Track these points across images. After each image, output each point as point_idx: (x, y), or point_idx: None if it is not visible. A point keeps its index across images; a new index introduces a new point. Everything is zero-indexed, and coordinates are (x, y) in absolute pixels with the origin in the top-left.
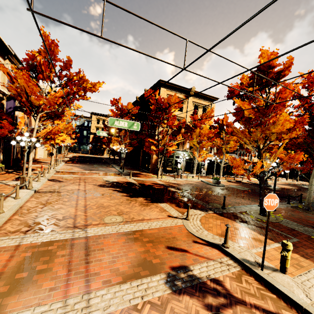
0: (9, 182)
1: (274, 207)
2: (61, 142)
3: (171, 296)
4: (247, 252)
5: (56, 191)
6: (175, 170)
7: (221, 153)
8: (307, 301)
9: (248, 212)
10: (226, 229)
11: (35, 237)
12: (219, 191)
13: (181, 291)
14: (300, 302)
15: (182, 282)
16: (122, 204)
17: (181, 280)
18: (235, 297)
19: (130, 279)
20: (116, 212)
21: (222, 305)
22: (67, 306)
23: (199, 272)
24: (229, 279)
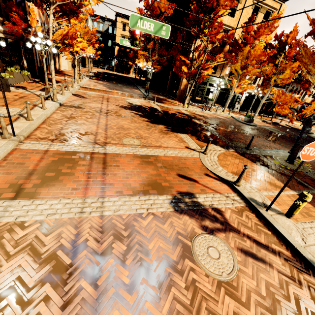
0: (36, 92)
1: (312, 157)
2: (80, 50)
3: (173, 213)
4: (257, 193)
5: (79, 107)
6: (205, 101)
7: (267, 86)
8: (301, 243)
9: (273, 157)
10: (243, 170)
11: (60, 146)
12: (248, 131)
13: (183, 211)
14: (293, 243)
15: (185, 205)
16: (142, 129)
17: (184, 204)
18: (231, 226)
19: (139, 194)
20: (134, 135)
21: (216, 229)
22: (85, 203)
23: (204, 200)
24: (231, 212)
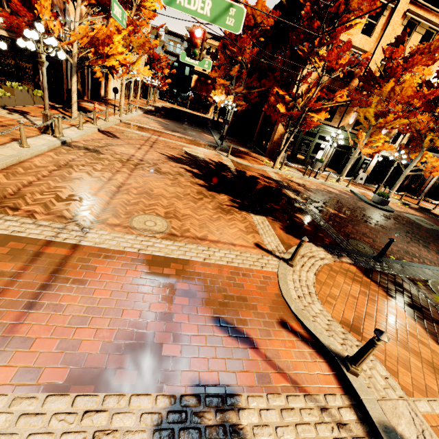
0: (39, 120)
1: None
2: (118, 65)
3: None
4: (404, 405)
5: (95, 150)
6: (310, 162)
7: (416, 149)
8: None
9: (430, 285)
10: (373, 341)
11: None
12: (379, 220)
13: None
14: None
15: None
16: (185, 199)
17: (197, 436)
18: None
19: (82, 385)
20: (163, 211)
21: None
22: None
23: (257, 422)
24: None
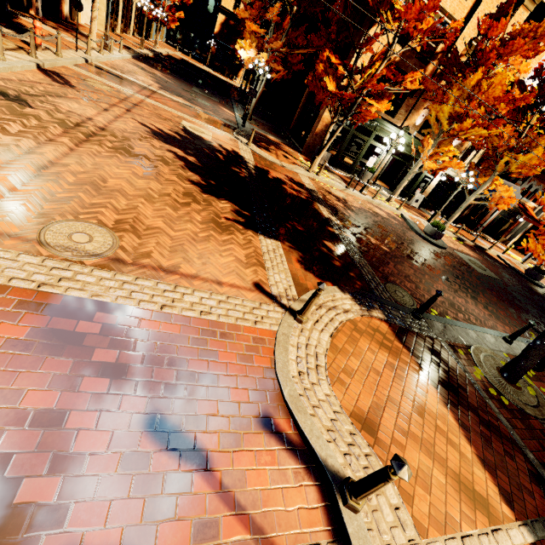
0: None
1: None
2: None
3: None
4: None
5: (19, 99)
6: (359, 171)
7: (487, 171)
8: None
9: (472, 353)
10: (388, 473)
11: None
12: (428, 258)
13: None
14: None
15: None
16: (160, 202)
17: None
18: None
19: None
20: (114, 218)
21: None
22: None
23: None
24: None
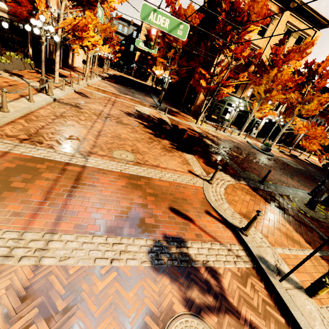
0: (33, 82)
1: None
2: (91, 46)
3: (148, 271)
4: (269, 249)
5: (77, 106)
6: (221, 121)
7: (290, 115)
8: None
9: (290, 198)
10: (255, 216)
11: (28, 149)
12: (264, 160)
13: (163, 269)
14: None
15: (169, 259)
16: (142, 142)
17: (169, 256)
18: (228, 302)
19: (108, 232)
20: (130, 148)
21: (206, 306)
22: (21, 241)
23: (197, 252)
24: (231, 276)
